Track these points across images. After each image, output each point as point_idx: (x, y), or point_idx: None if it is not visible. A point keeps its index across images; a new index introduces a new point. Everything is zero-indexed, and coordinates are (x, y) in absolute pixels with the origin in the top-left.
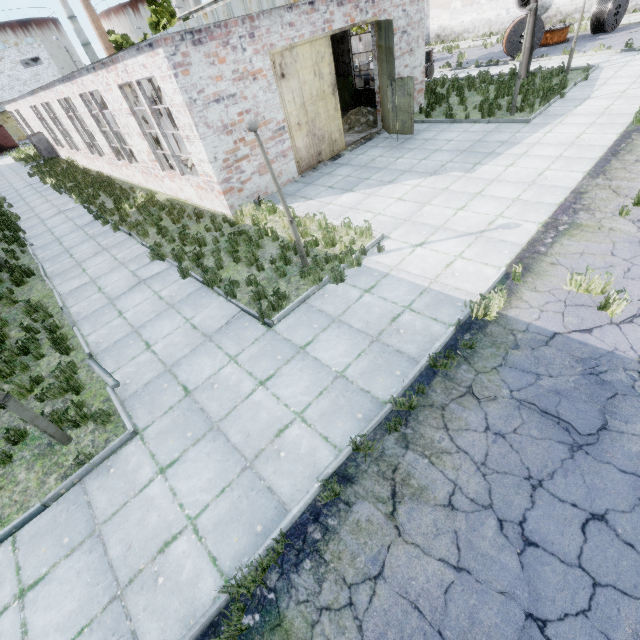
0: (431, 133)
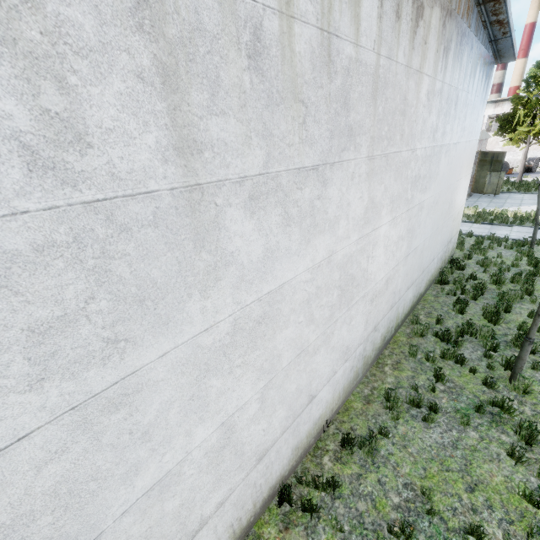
0: (505, 195)
